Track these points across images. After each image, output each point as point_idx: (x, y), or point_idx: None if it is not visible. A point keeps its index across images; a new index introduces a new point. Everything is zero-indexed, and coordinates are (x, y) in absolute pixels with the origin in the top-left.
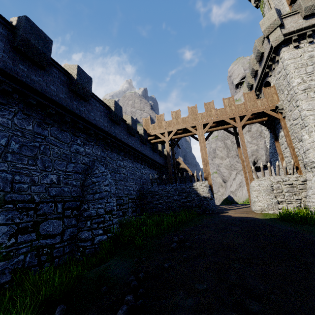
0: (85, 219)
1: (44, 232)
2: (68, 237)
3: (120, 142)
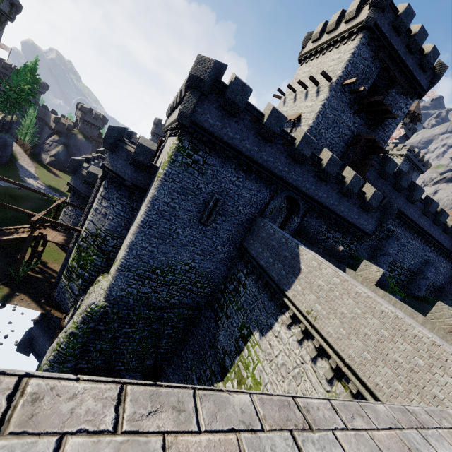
0: (412, 282)
1: (400, 278)
2: (403, 283)
3: (451, 254)
